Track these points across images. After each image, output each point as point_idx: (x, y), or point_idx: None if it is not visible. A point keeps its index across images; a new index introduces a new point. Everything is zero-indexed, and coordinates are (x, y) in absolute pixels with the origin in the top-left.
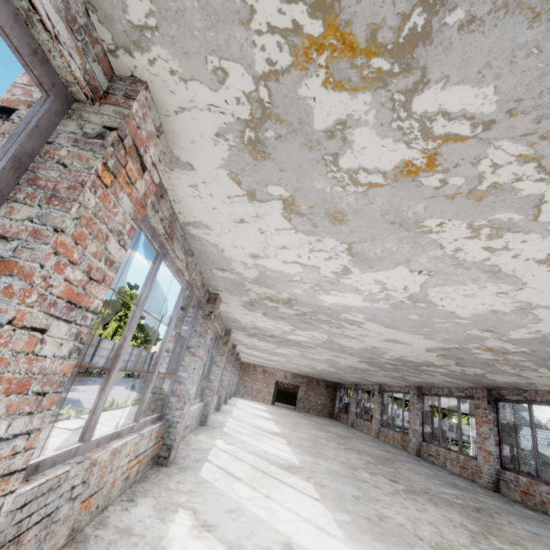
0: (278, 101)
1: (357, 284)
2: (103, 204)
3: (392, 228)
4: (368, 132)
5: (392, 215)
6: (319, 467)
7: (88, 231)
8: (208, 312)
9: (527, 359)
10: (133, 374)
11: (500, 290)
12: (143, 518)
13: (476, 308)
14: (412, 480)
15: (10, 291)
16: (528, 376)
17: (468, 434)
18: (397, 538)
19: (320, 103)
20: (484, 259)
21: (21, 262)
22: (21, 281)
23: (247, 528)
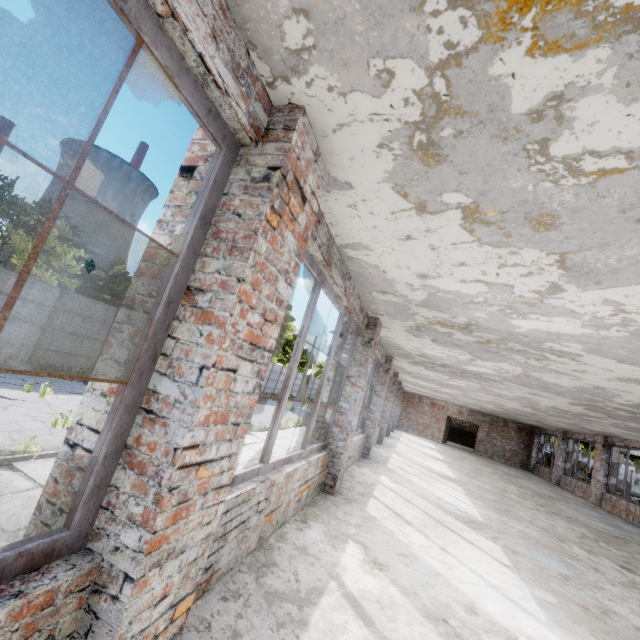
0: (458, 91)
1: (573, 305)
2: (272, 246)
3: (639, 227)
4: (601, 101)
5: (639, 209)
6: (509, 528)
7: (261, 276)
8: (367, 339)
9: None
10: (291, 396)
11: None
12: (316, 541)
13: None
14: None
15: (211, 339)
16: None
17: None
18: None
19: (521, 79)
20: None
21: (216, 312)
22: (217, 329)
23: (421, 578)
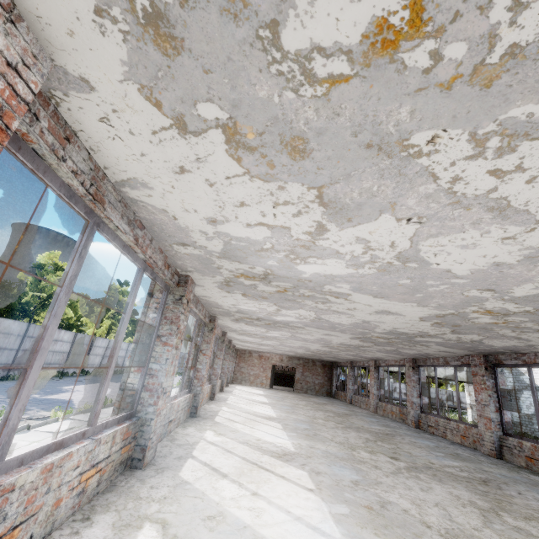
0: None
1: (337, 245)
2: None
3: (369, 155)
4: None
5: (367, 132)
6: (315, 450)
7: None
8: (179, 296)
9: (529, 319)
10: None
11: (507, 234)
12: None
13: (476, 262)
14: (414, 455)
15: None
16: (528, 338)
17: (464, 400)
18: (402, 529)
19: None
20: (489, 189)
21: None
22: None
23: None
